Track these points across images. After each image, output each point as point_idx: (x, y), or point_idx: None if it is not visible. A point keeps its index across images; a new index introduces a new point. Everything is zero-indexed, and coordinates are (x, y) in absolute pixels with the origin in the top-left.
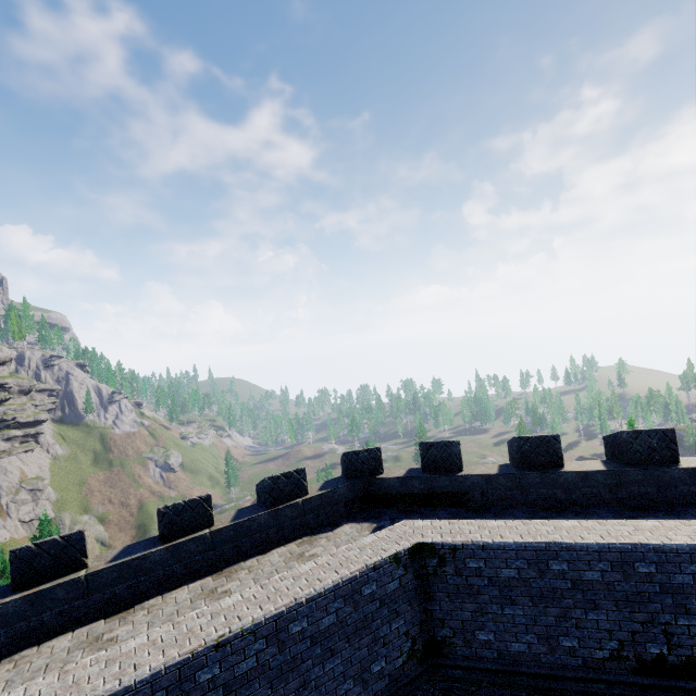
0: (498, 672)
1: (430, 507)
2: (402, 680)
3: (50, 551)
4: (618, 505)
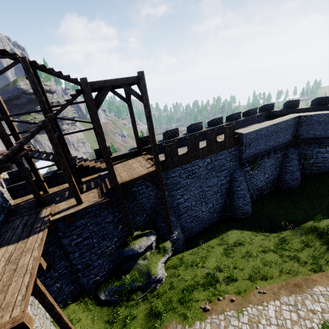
0: (308, 139)
1: None
2: (290, 140)
3: (219, 120)
4: None
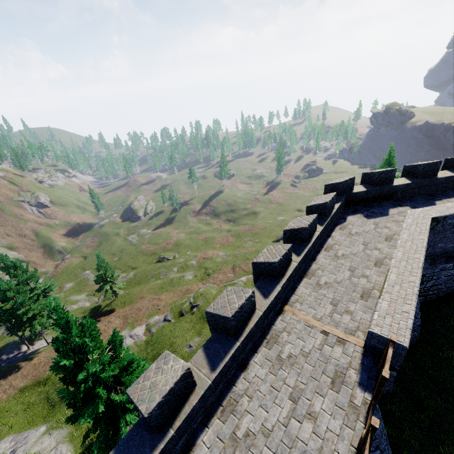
0: (436, 255)
1: (375, 202)
2: None
3: (285, 258)
4: (453, 189)
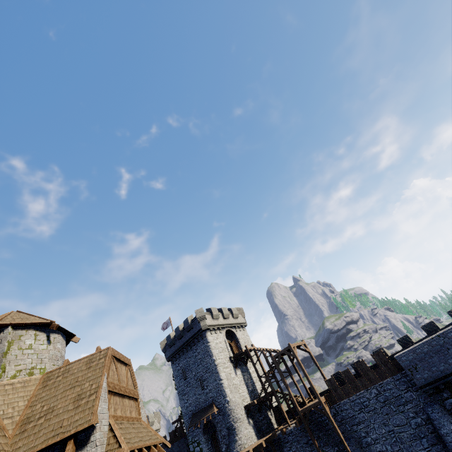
0: None
1: None
2: None
3: (403, 339)
4: None
